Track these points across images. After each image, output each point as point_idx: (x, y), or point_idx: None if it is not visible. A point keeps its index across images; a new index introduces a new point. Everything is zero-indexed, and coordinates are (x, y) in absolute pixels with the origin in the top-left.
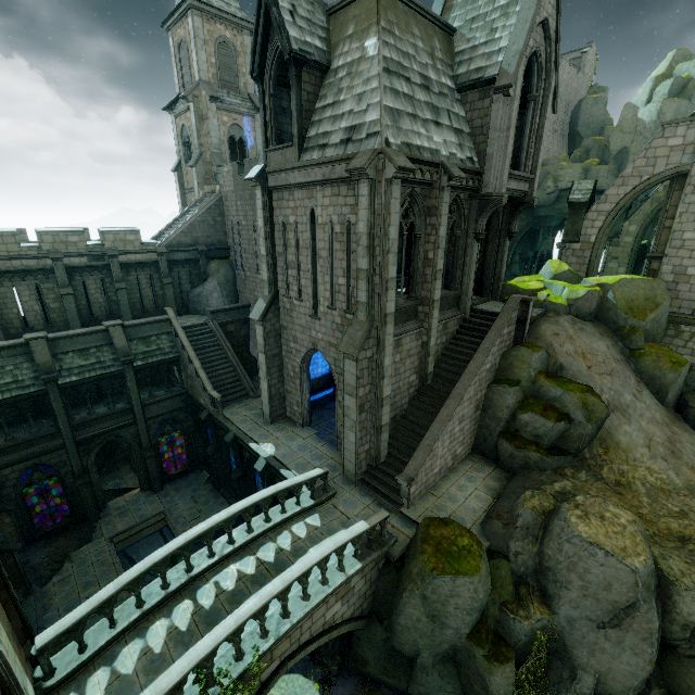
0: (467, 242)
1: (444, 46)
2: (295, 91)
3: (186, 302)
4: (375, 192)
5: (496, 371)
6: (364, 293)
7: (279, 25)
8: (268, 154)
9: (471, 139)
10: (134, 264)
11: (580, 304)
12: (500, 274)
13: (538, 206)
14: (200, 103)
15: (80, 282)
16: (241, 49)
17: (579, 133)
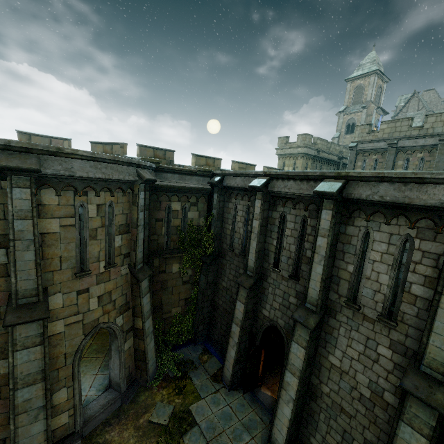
0: None
1: None
2: None
3: None
4: None
5: None
6: None
7: None
8: None
9: None
10: None
11: None
12: None
13: None
14: (368, 109)
15: None
16: (382, 89)
17: None
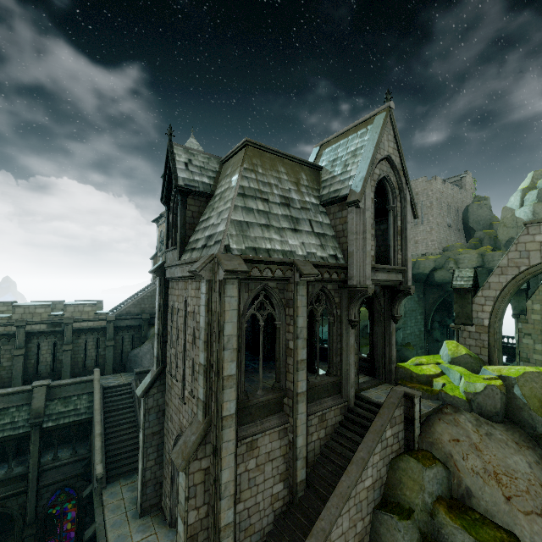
0: (342, 328)
1: (311, 177)
2: (180, 211)
3: (124, 361)
4: (212, 291)
5: (384, 487)
6: (202, 390)
7: (172, 171)
8: (167, 254)
9: (336, 240)
10: (85, 329)
11: (481, 400)
12: (390, 355)
13: (445, 282)
14: None
15: (36, 344)
16: None
17: (471, 227)
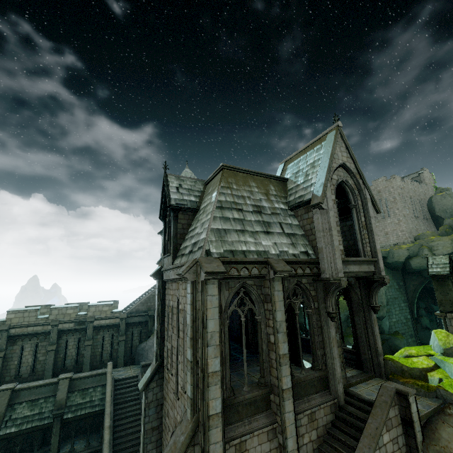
0: (321, 320)
1: (279, 187)
2: (173, 224)
3: (133, 354)
4: (196, 291)
5: None
6: (189, 386)
7: (166, 194)
8: (164, 259)
9: (306, 238)
10: (103, 326)
11: None
12: (375, 347)
13: (423, 269)
14: None
15: (65, 340)
16: None
17: (439, 216)
